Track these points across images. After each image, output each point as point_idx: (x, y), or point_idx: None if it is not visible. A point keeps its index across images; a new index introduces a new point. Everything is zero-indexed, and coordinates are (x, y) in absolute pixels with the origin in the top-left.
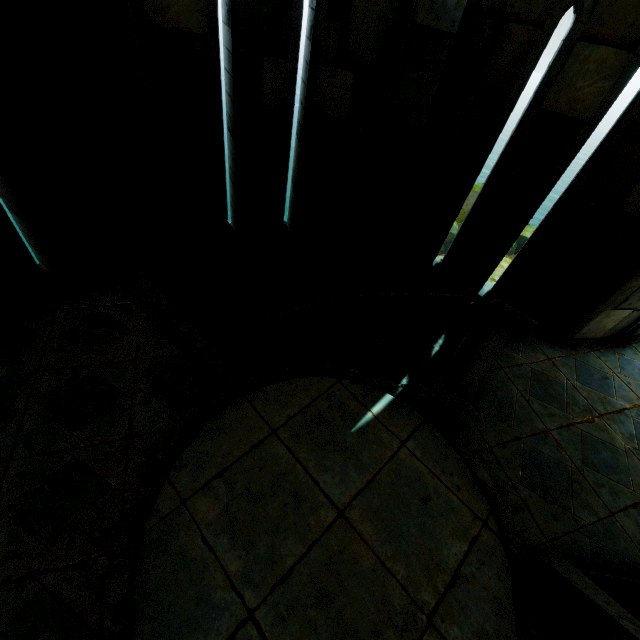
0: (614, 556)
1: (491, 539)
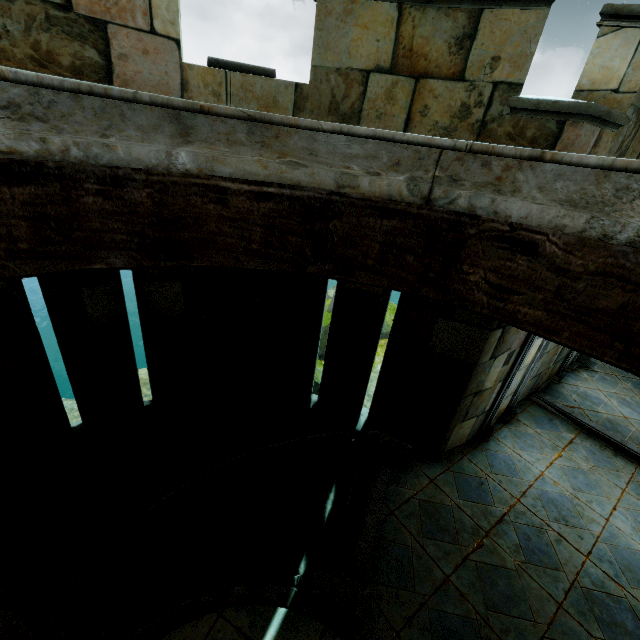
0: None
1: None
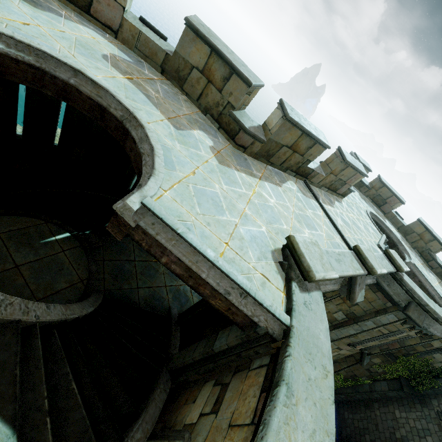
0: (127, 298)
1: (81, 285)
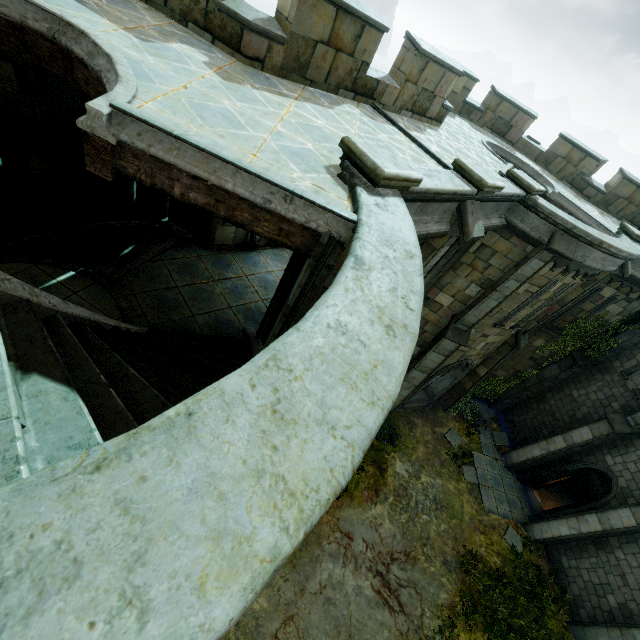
0: (184, 329)
1: None
